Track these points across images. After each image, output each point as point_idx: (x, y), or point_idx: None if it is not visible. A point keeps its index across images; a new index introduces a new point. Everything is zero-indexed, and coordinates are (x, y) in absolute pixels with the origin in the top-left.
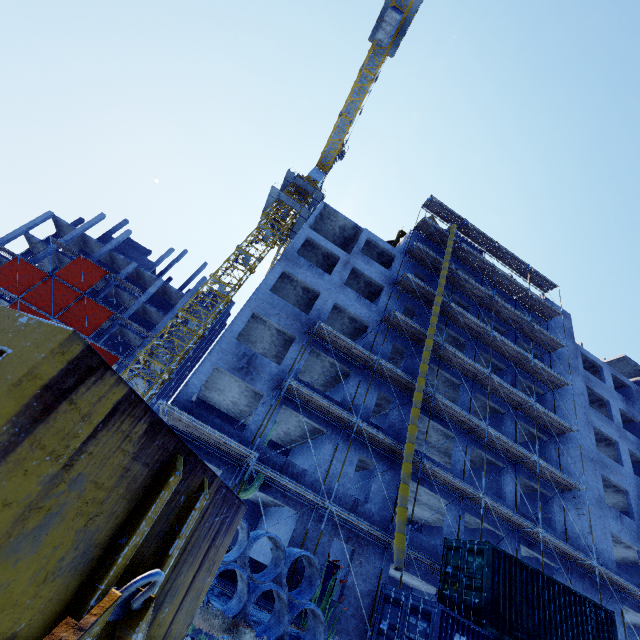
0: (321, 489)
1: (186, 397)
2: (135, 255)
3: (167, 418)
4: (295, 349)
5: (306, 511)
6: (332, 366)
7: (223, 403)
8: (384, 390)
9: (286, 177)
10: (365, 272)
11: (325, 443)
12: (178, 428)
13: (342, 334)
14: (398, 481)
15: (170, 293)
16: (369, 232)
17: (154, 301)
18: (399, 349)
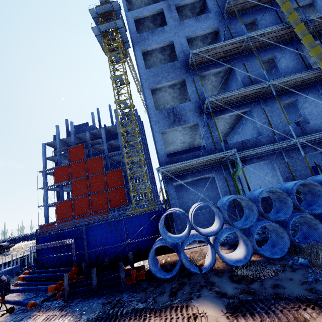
0: (276, 138)
1: (163, 158)
2: (84, 129)
3: (169, 174)
4: (190, 85)
5: (276, 155)
6: (216, 76)
7: (177, 147)
8: (263, 55)
9: (92, 16)
10: None
11: (255, 115)
12: (175, 173)
13: None
14: (319, 96)
15: (110, 130)
16: None
17: (109, 139)
18: (247, 26)
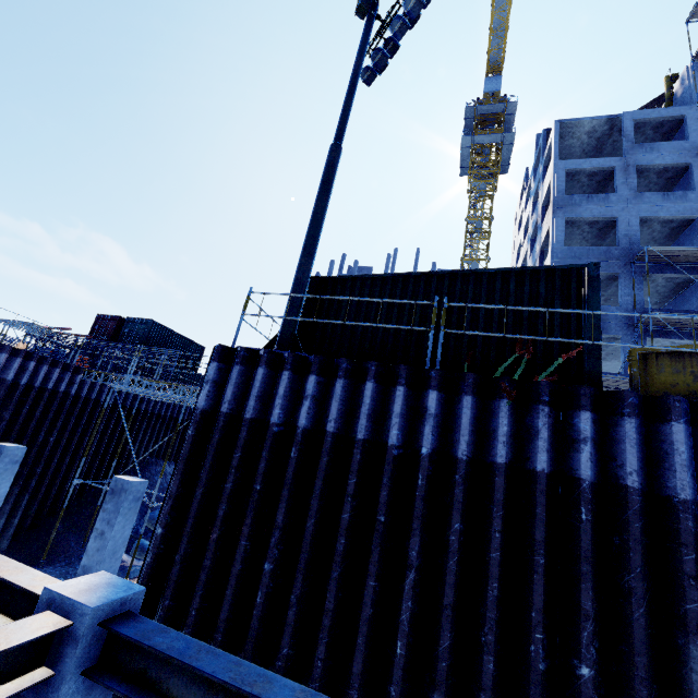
0: None
1: None
2: None
3: None
4: (625, 285)
5: None
6: (668, 281)
7: None
8: None
9: (465, 116)
10: (655, 163)
11: None
12: None
13: (653, 243)
14: None
15: None
16: (631, 113)
17: None
18: None
